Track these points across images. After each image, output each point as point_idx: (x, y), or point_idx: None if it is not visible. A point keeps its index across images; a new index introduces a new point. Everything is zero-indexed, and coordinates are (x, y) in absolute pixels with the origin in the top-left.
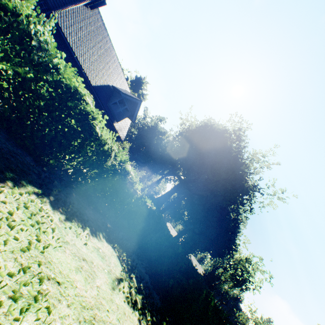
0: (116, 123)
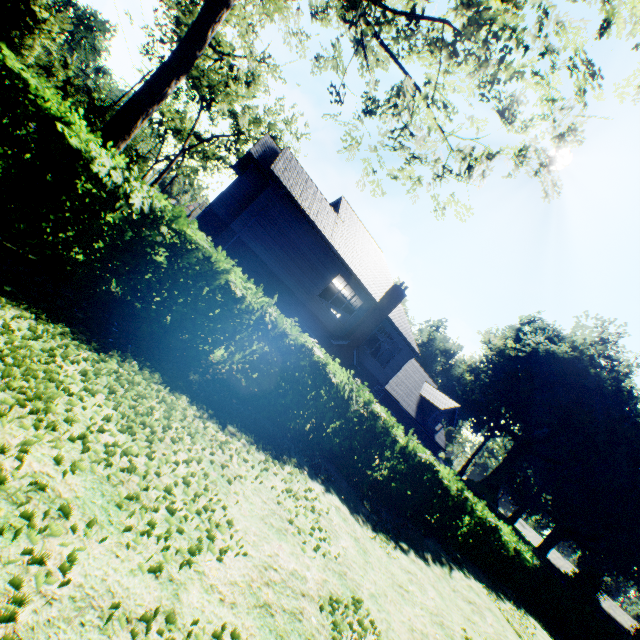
0: (435, 436)
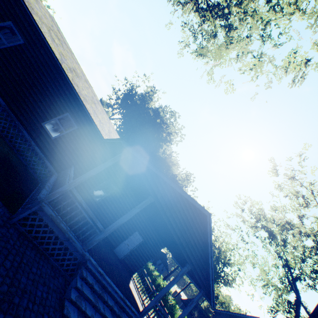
0: None
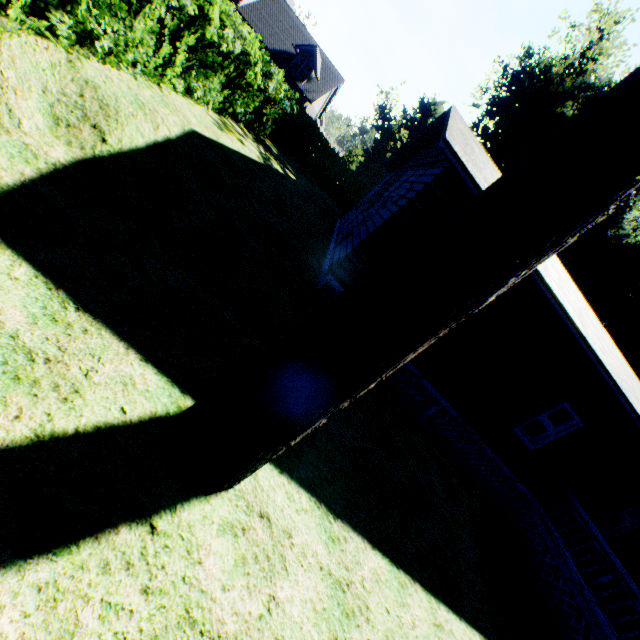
0: (300, 85)
